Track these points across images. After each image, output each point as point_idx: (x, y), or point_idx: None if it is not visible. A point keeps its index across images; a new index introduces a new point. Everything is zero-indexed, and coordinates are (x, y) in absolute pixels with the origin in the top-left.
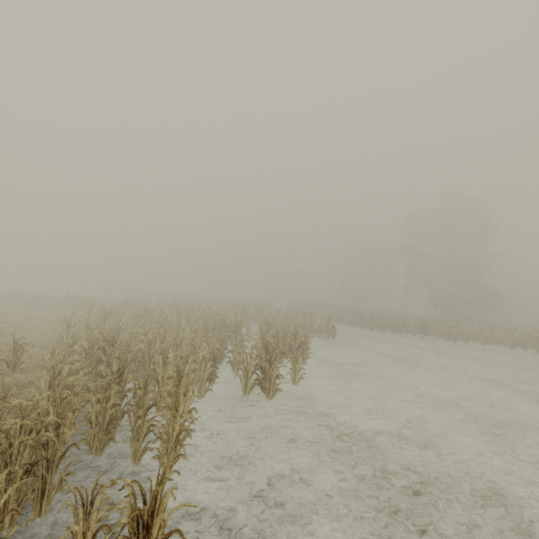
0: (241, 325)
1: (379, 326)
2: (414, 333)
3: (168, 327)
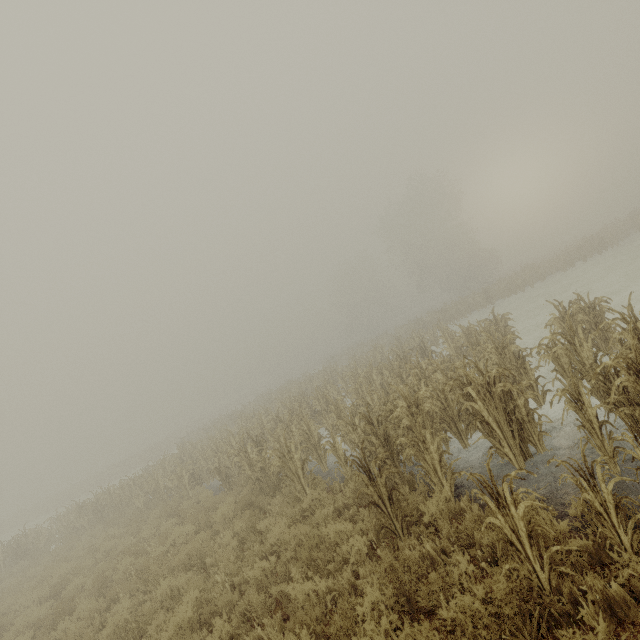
0: (407, 358)
1: (449, 319)
2: (484, 305)
3: (418, 368)
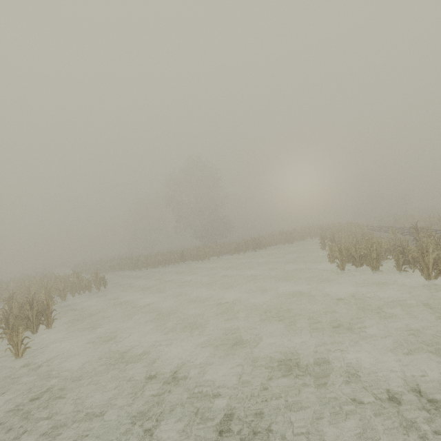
0: None
1: (152, 264)
2: (178, 262)
3: None
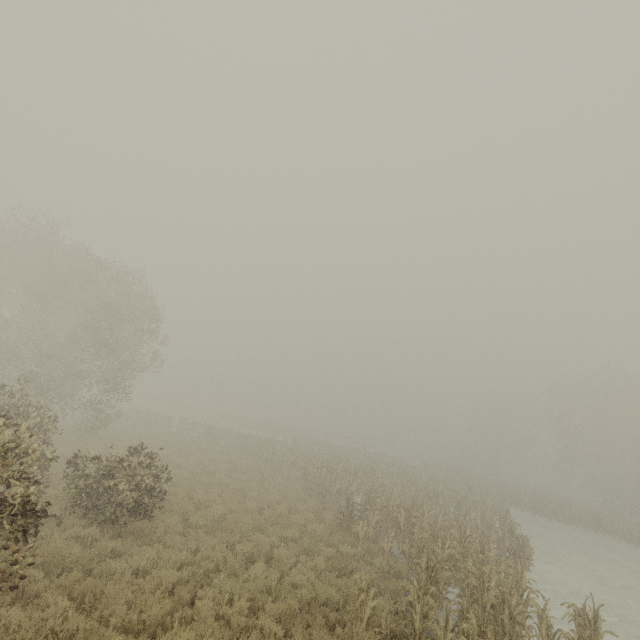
0: (439, 497)
1: (542, 511)
2: (586, 526)
3: (415, 498)
